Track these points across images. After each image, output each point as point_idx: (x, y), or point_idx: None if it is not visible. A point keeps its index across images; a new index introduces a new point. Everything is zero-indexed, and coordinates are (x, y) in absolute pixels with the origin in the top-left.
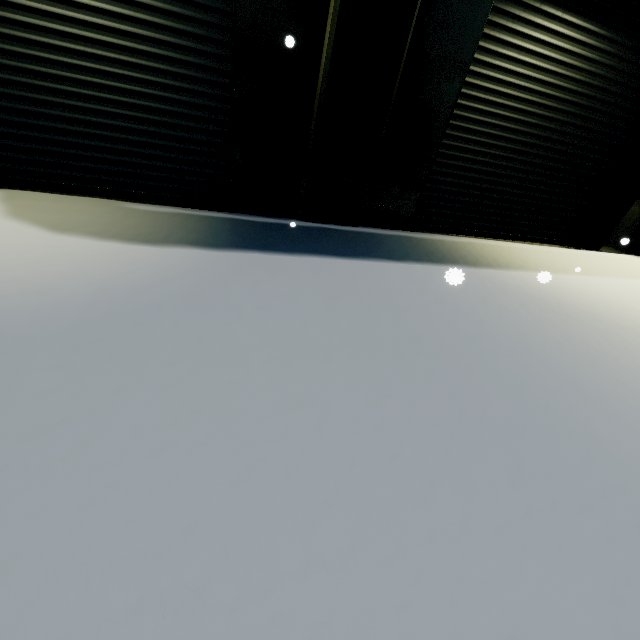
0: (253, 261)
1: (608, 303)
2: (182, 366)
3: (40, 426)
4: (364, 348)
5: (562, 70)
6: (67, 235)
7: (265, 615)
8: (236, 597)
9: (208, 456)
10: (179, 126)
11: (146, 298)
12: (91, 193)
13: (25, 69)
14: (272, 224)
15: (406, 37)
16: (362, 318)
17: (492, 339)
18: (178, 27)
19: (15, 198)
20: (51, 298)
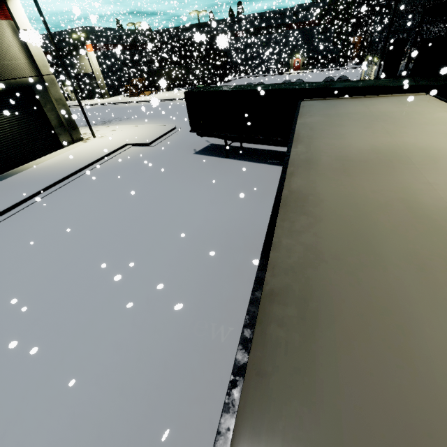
0: None
1: (54, 161)
2: None
3: None
4: None
5: (0, 124)
6: None
7: None
8: None
9: None
10: None
11: None
12: None
13: None
14: None
15: None
16: None
17: (24, 180)
18: None
19: None
20: None
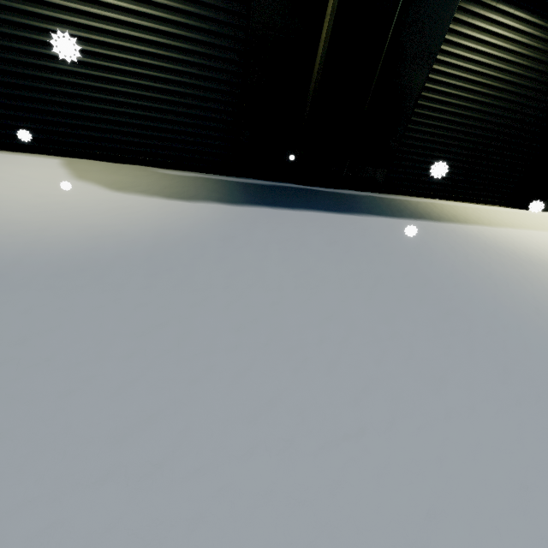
0: (265, 214)
1: None
2: (234, 289)
3: (146, 327)
4: (366, 280)
5: (512, 57)
6: (122, 192)
7: (340, 459)
8: (316, 447)
9: (271, 353)
10: (199, 107)
11: (194, 240)
12: (127, 161)
13: (85, 62)
14: (272, 186)
15: (388, 32)
16: (359, 258)
17: (465, 276)
18: (204, 27)
19: (75, 164)
20: (125, 238)
